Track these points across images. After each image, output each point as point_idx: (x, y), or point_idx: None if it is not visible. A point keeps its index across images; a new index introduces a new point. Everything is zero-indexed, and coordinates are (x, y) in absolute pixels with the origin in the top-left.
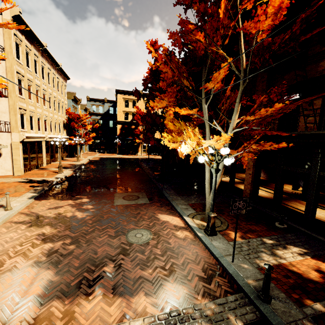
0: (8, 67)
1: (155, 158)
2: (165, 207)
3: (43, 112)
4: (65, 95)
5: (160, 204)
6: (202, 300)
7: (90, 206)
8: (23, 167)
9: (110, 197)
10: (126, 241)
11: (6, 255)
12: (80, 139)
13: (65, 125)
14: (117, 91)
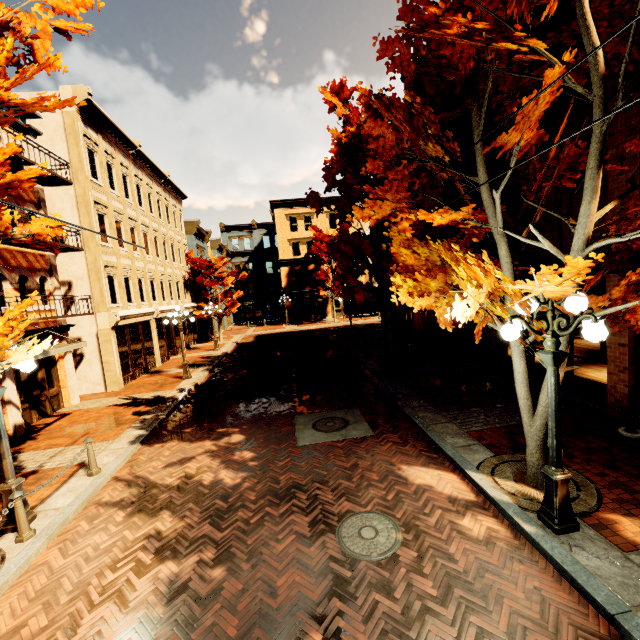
0: (80, 195)
1: (363, 323)
2: (413, 446)
3: (146, 266)
4: (181, 228)
5: (399, 438)
6: None
7: (248, 453)
8: (122, 374)
9: (286, 427)
10: (341, 554)
11: (84, 599)
12: (216, 306)
13: (187, 283)
14: (272, 203)
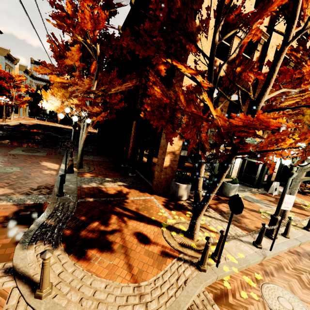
0: None
1: (96, 132)
2: (55, 159)
3: None
4: None
5: (53, 157)
6: (18, 195)
7: None
8: None
9: (9, 149)
10: None
11: None
12: (7, 99)
13: None
14: None
